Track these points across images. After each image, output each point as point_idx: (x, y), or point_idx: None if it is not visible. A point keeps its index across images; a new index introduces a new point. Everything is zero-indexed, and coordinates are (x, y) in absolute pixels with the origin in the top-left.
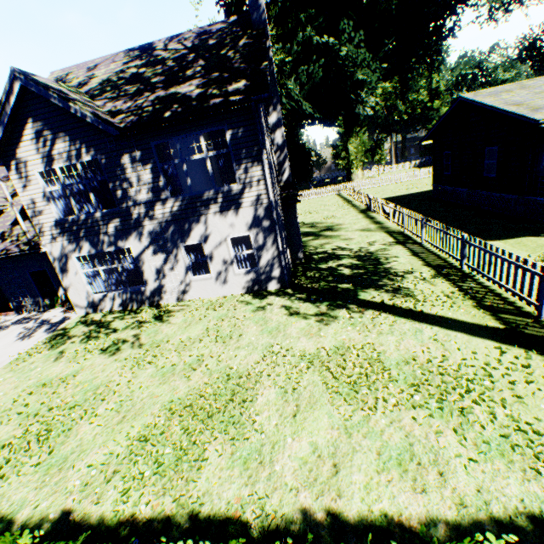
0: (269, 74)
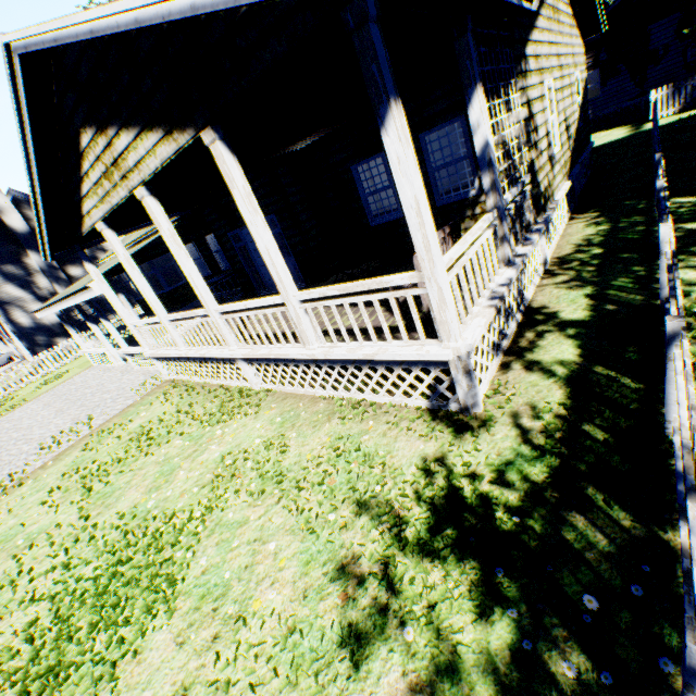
0: (16, 236)
